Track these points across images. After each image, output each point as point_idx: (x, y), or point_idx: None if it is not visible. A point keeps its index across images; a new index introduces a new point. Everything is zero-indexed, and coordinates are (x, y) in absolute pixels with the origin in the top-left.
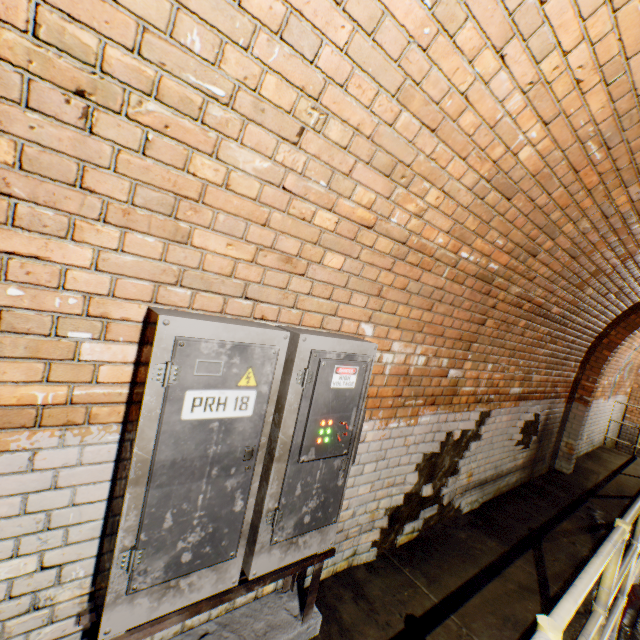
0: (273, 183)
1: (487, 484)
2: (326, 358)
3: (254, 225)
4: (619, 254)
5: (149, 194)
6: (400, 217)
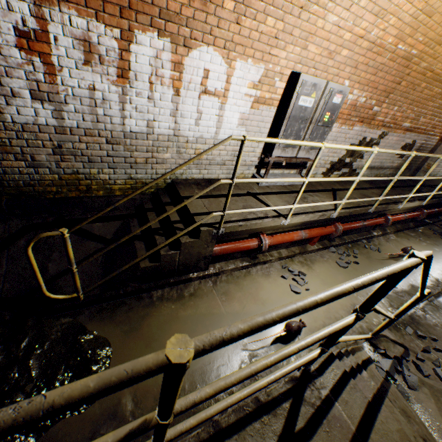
0: (335, 25)
1: (373, 170)
2: (334, 91)
3: (324, 41)
4: None
5: (303, 34)
6: (375, 32)
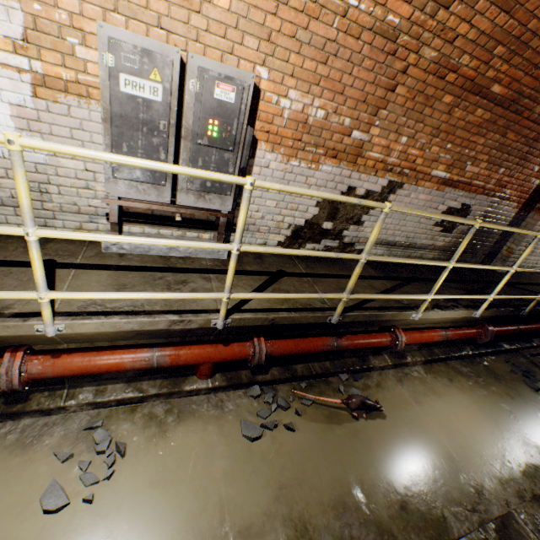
0: None
1: (396, 248)
2: (209, 75)
3: None
4: None
5: None
6: None
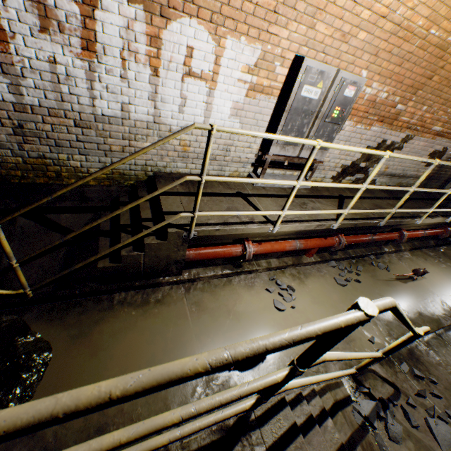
0: None
1: (394, 177)
2: (346, 82)
3: (337, 20)
4: None
5: (309, 9)
6: (401, 11)
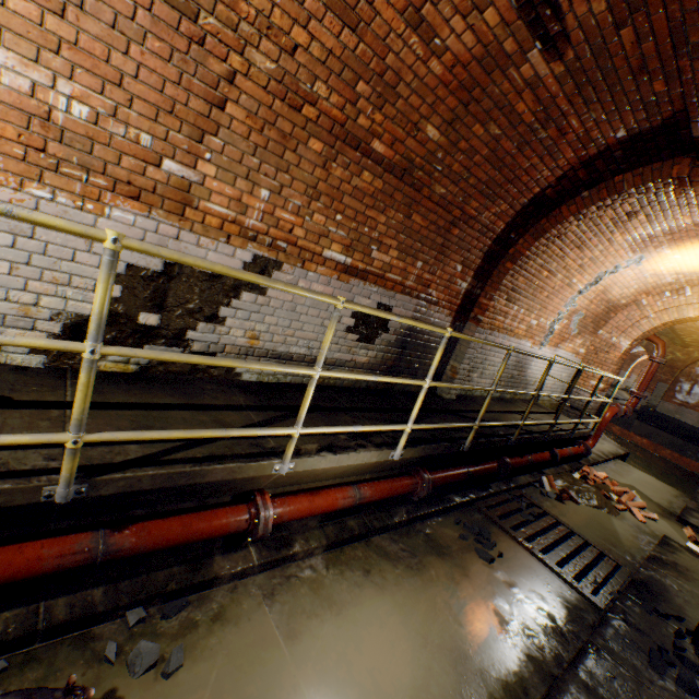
0: None
1: (295, 364)
2: None
3: None
4: (441, 55)
5: None
6: None
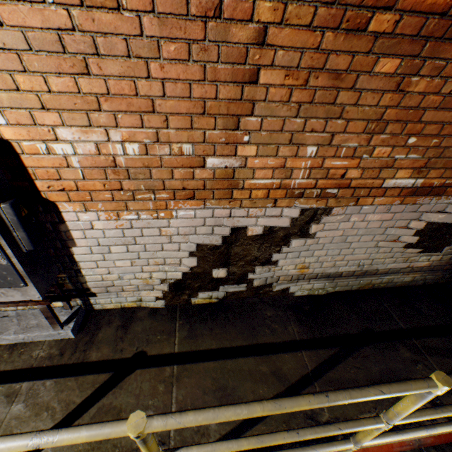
0: None
1: (343, 278)
2: None
3: None
4: None
5: None
6: None
